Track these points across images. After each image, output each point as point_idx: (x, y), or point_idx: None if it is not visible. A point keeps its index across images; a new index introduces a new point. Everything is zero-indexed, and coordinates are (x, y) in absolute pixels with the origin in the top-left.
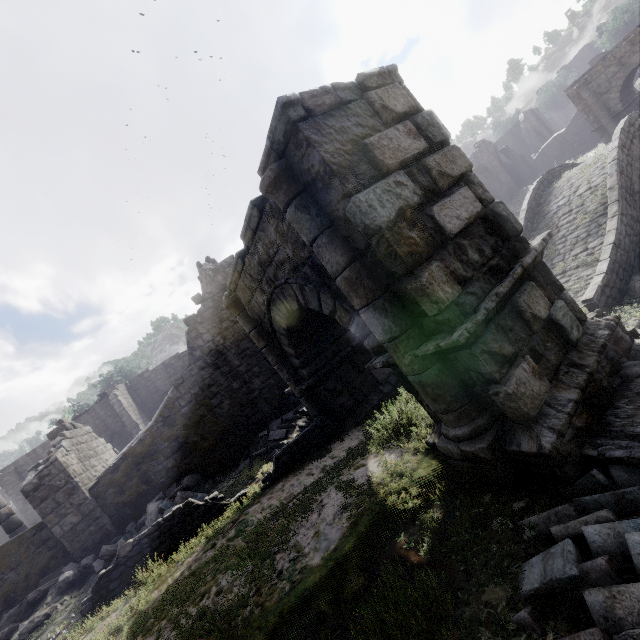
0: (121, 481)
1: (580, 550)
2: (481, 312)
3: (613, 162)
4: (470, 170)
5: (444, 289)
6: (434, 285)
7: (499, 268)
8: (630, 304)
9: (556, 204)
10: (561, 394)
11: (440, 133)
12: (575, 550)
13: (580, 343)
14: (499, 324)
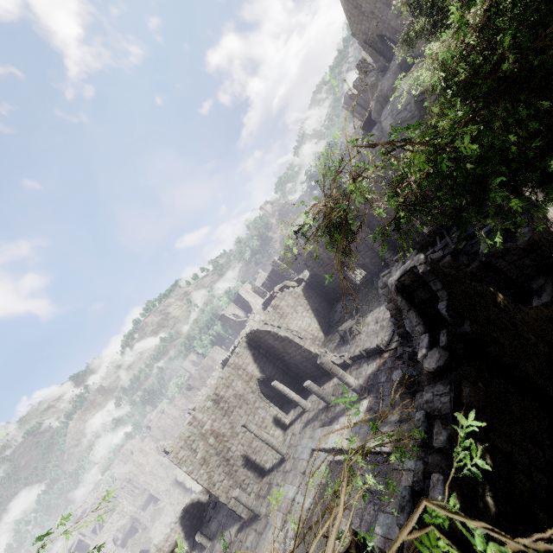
0: None
1: None
2: None
3: None
4: None
5: None
6: None
7: None
8: None
9: None
10: None
11: None
12: None
13: None
14: None
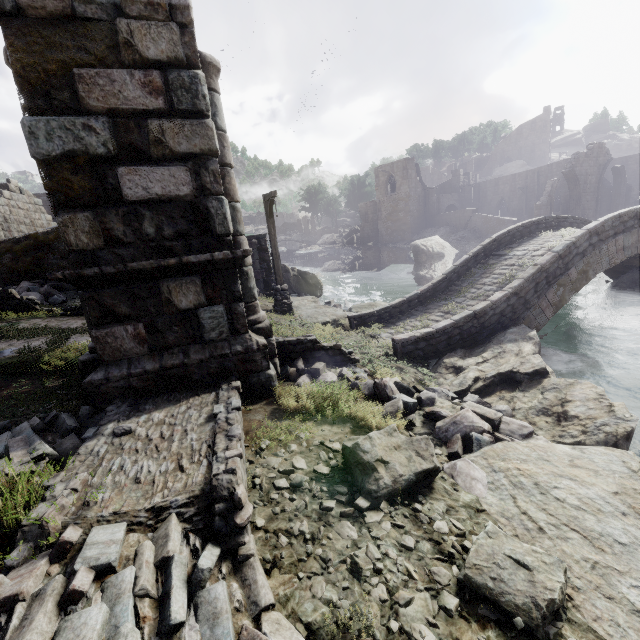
0: (18, 253)
1: (7, 428)
2: (91, 269)
3: (567, 242)
4: (213, 155)
5: (80, 237)
6: (69, 229)
7: (171, 251)
8: (426, 365)
9: (516, 252)
10: (147, 362)
11: (192, 102)
12: (1, 425)
13: (213, 344)
14: (130, 289)
